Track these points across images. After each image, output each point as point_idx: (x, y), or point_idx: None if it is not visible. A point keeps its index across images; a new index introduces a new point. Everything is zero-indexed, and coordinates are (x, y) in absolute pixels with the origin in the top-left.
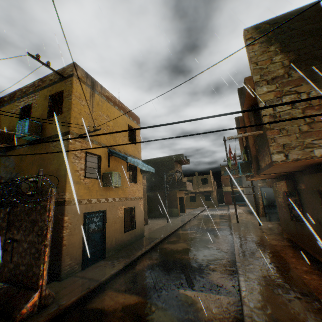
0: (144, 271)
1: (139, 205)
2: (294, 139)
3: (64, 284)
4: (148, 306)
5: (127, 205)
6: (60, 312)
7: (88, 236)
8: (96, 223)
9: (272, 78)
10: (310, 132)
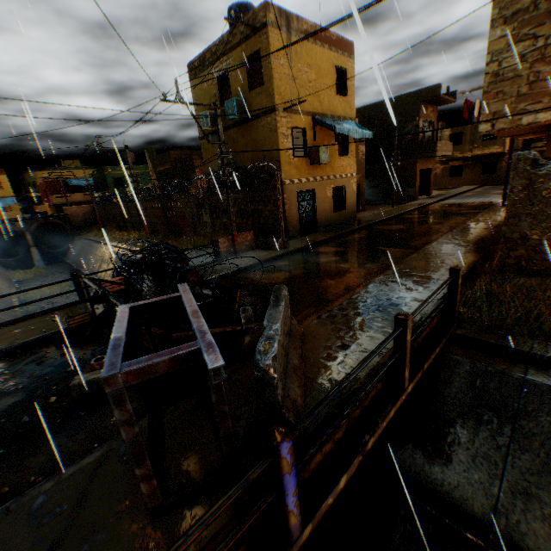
0: (351, 240)
1: (351, 183)
2: (507, 105)
3: (291, 242)
4: (351, 252)
5: (336, 183)
6: (296, 250)
7: (302, 212)
8: (307, 202)
9: (512, 14)
10: (526, 96)
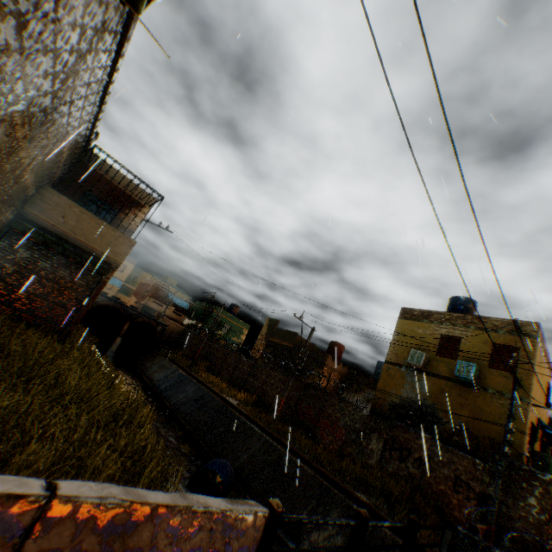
0: None
1: None
2: None
3: None
4: None
5: None
6: None
7: None
8: None
9: None
10: None
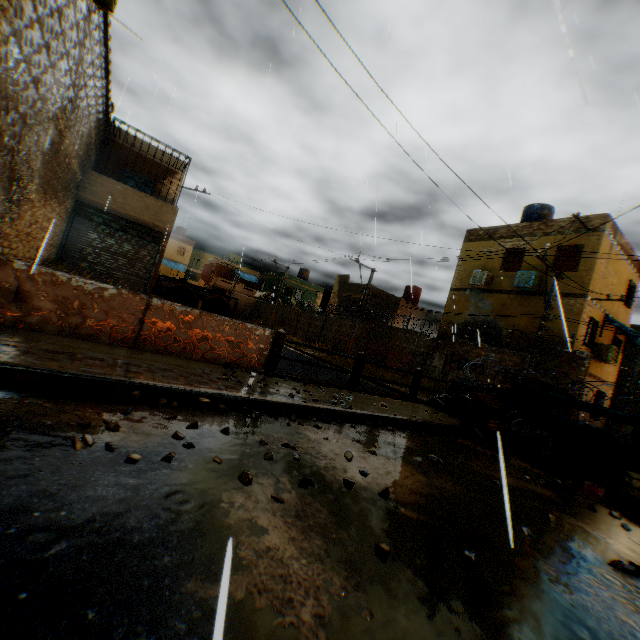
0: None
1: (606, 393)
2: None
3: None
4: None
5: (597, 387)
6: None
7: None
8: None
9: None
10: None
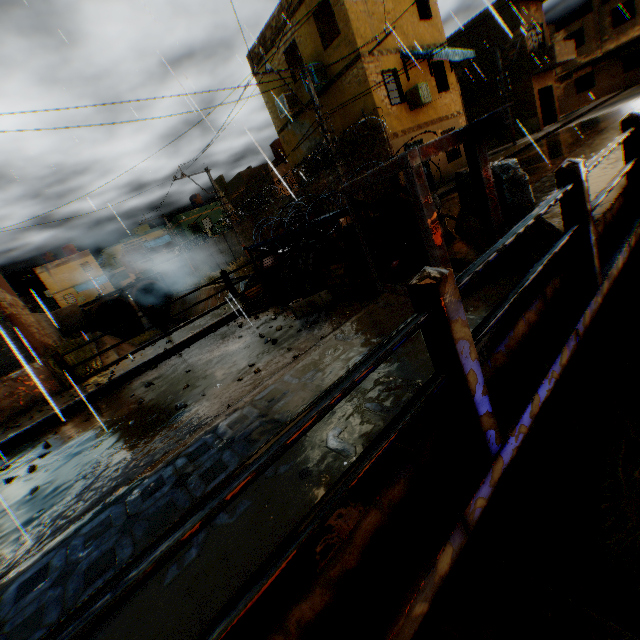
0: None
1: (459, 124)
2: None
3: None
4: None
5: (443, 128)
6: None
7: None
8: None
9: None
10: None
